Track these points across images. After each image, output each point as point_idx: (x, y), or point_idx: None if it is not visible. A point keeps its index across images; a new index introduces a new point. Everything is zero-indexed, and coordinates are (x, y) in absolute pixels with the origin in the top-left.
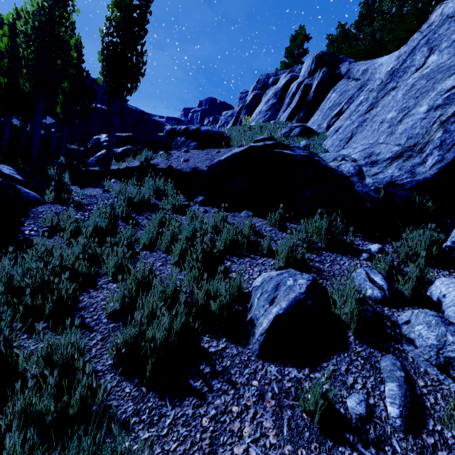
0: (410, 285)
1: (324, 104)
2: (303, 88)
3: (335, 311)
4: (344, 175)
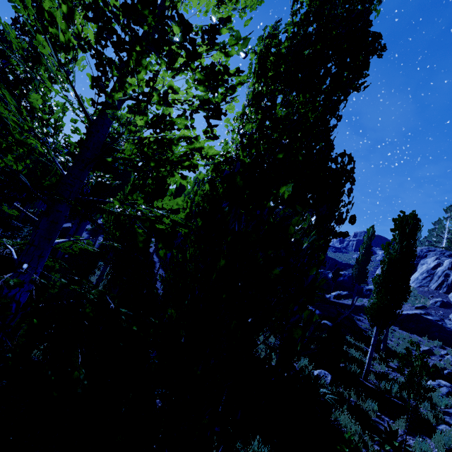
0: (451, 354)
1: None
2: (444, 275)
3: (433, 352)
4: (451, 330)
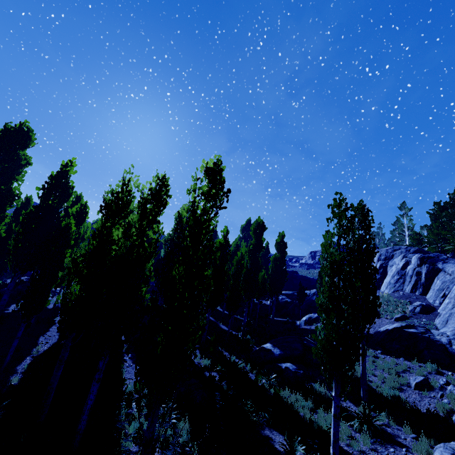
0: (453, 381)
1: (434, 286)
2: (416, 274)
3: (430, 384)
4: (442, 344)
